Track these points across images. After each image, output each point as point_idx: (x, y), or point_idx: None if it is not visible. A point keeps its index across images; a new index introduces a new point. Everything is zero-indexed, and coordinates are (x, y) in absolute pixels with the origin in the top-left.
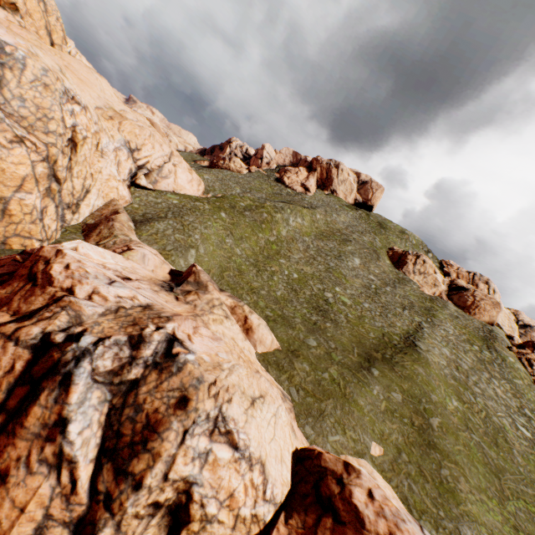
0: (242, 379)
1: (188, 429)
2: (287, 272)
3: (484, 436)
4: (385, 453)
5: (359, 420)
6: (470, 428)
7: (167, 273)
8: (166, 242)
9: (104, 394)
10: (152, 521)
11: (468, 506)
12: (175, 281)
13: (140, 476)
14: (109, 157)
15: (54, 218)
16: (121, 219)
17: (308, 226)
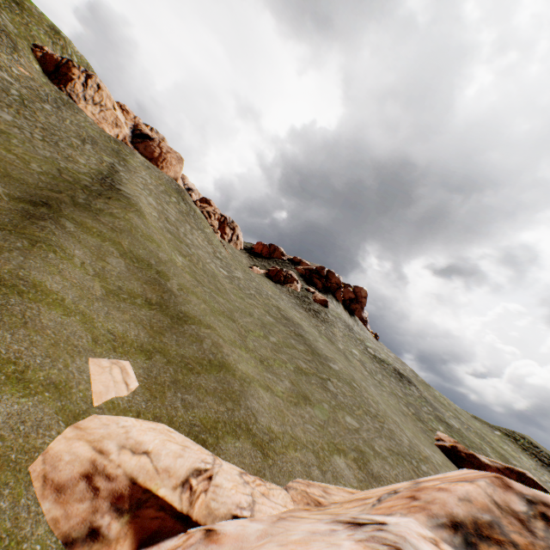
0: None
1: None
2: None
3: (211, 286)
4: (133, 370)
5: (59, 333)
6: (200, 281)
7: None
8: None
9: None
10: None
11: (240, 371)
12: None
13: None
14: None
15: None
16: None
17: None
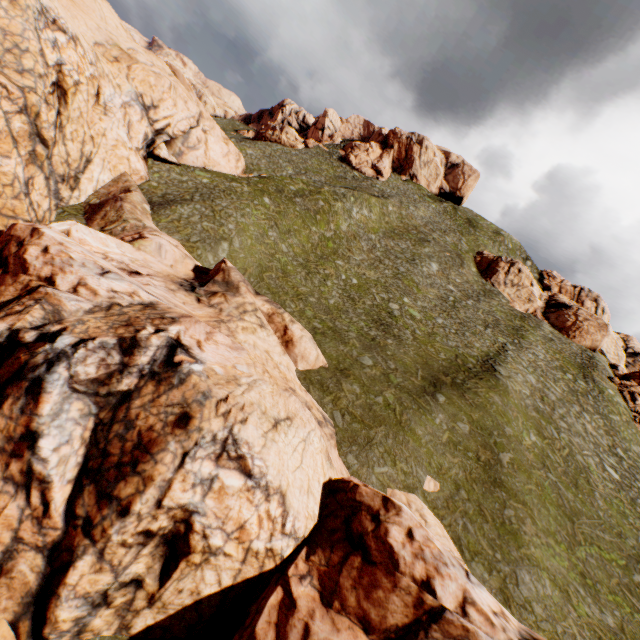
0: (264, 397)
1: (189, 451)
2: (344, 277)
3: (562, 476)
4: (441, 489)
5: (414, 452)
6: (547, 466)
7: (191, 270)
8: (191, 231)
9: (87, 407)
10: (143, 550)
11: (531, 550)
12: (199, 280)
13: (127, 502)
14: (114, 115)
15: (45, 194)
16: (133, 199)
17: (375, 221)
